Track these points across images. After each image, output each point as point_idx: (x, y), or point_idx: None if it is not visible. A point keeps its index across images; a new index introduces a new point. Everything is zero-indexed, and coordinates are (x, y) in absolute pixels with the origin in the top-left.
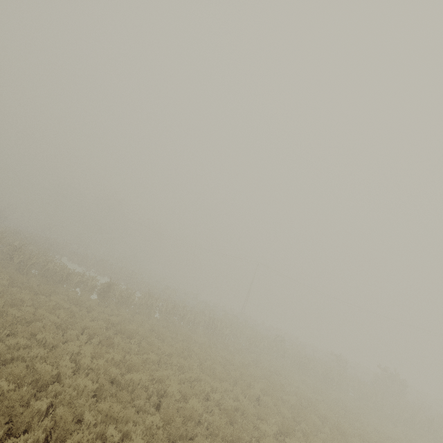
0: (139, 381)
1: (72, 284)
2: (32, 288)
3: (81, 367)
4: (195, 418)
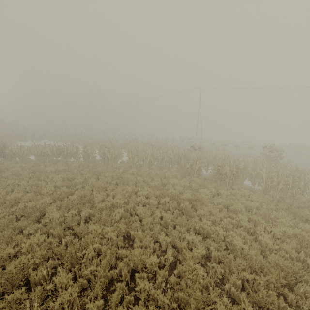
0: None
1: None
2: None
3: None
4: None
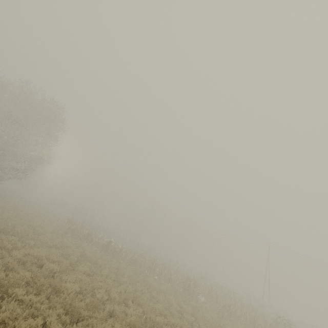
0: (56, 271)
1: (92, 243)
2: (59, 234)
3: (30, 255)
4: (57, 289)
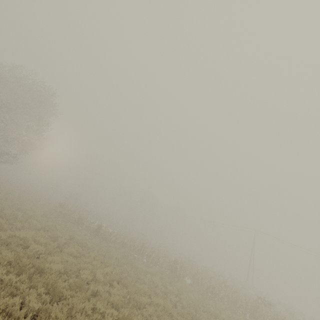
0: (42, 252)
1: (83, 227)
2: (49, 218)
3: (16, 236)
4: (40, 269)
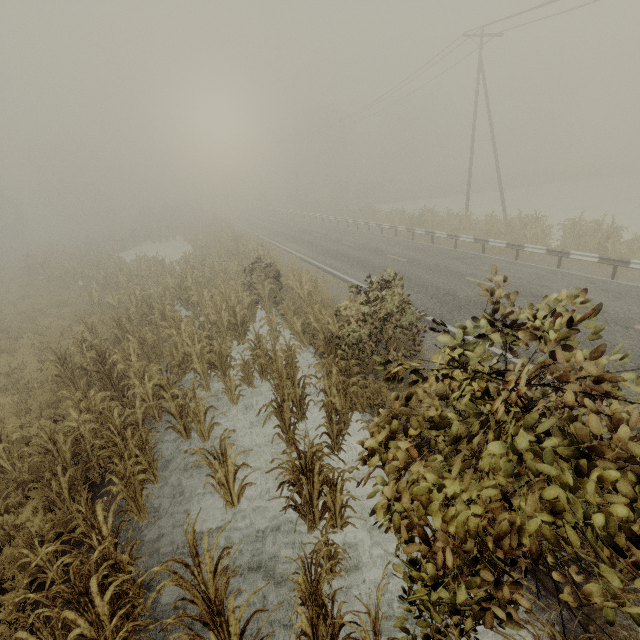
0: None
1: None
2: None
3: None
4: None
